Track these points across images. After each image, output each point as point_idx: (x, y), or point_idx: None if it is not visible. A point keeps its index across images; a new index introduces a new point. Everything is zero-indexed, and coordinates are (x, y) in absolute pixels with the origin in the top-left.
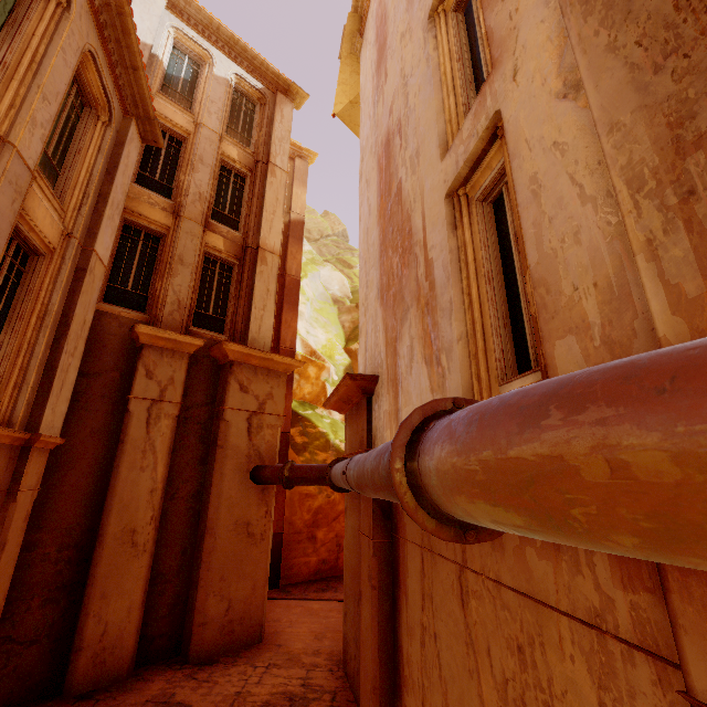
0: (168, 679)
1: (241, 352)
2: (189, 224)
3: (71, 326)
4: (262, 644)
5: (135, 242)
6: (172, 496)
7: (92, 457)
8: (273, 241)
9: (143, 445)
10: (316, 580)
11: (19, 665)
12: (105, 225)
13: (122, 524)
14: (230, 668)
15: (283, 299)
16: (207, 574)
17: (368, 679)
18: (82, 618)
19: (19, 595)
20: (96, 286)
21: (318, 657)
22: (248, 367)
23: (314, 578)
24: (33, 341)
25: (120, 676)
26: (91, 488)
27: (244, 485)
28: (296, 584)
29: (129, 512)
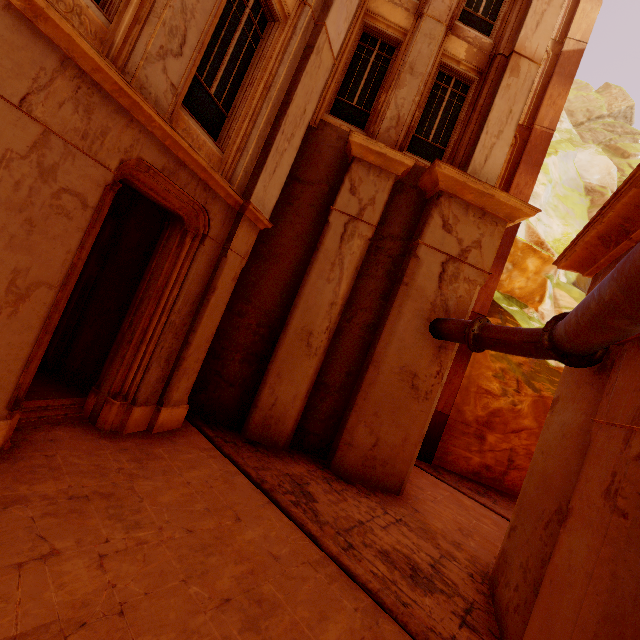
0: (309, 470)
1: (454, 180)
2: (430, 25)
3: (290, 106)
4: (399, 498)
5: (369, 53)
6: (349, 319)
7: (293, 258)
8: (536, 43)
9: (333, 258)
10: (472, 480)
11: (221, 396)
12: (340, 1)
13: (303, 322)
14: (361, 497)
15: (520, 158)
16: (362, 402)
17: None
18: (262, 384)
19: (229, 346)
20: (321, 76)
21: (458, 551)
22: (458, 202)
23: (470, 477)
24: (258, 111)
25: (278, 445)
26: (287, 285)
27: (420, 333)
28: (449, 471)
29: (310, 314)
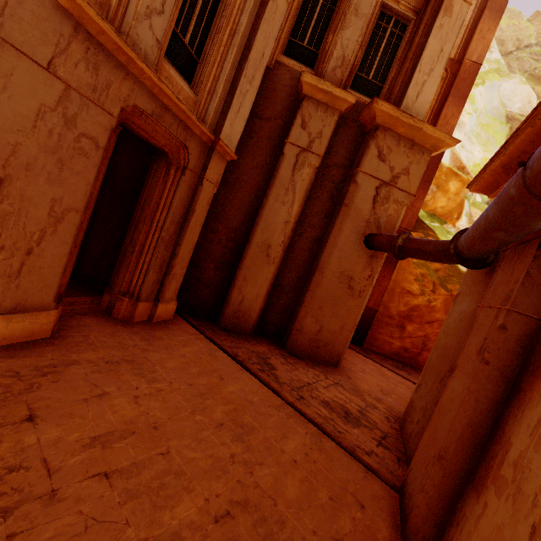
0: (270, 349)
1: (389, 115)
2: None
3: (251, 51)
4: (336, 369)
5: None
6: (300, 234)
7: (254, 185)
8: None
9: (287, 184)
10: (393, 359)
11: (200, 295)
12: None
13: (263, 237)
14: (309, 368)
15: (449, 91)
16: (310, 299)
17: (434, 445)
18: (232, 286)
19: (205, 257)
20: (277, 21)
21: (379, 403)
22: (391, 135)
23: (392, 357)
24: (224, 57)
25: (246, 332)
26: (250, 207)
27: (357, 245)
28: (376, 353)
29: (269, 231)
